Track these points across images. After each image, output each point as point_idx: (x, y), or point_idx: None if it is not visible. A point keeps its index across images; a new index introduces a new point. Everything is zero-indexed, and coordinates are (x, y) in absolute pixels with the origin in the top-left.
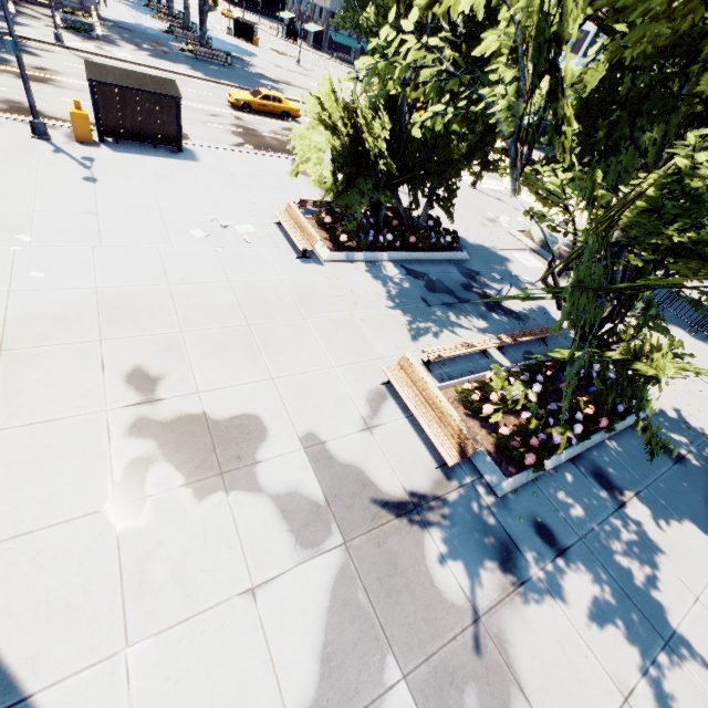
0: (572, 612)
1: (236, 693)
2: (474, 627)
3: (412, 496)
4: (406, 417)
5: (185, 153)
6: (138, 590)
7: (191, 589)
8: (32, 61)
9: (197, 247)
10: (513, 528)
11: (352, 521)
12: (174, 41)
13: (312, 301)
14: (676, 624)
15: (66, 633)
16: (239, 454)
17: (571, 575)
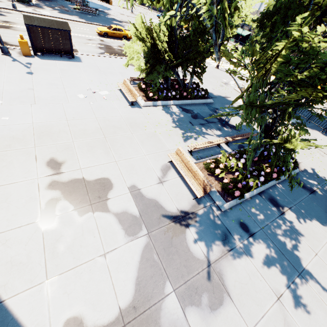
0: (255, 261)
1: (96, 298)
2: (207, 269)
3: (181, 212)
4: (179, 177)
5: (75, 58)
6: (52, 255)
7: (76, 254)
8: (2, 18)
9: (81, 102)
10: (229, 225)
11: (152, 224)
12: (70, 4)
13: (136, 125)
14: (305, 265)
15: (19, 274)
16: (99, 195)
17: (255, 245)
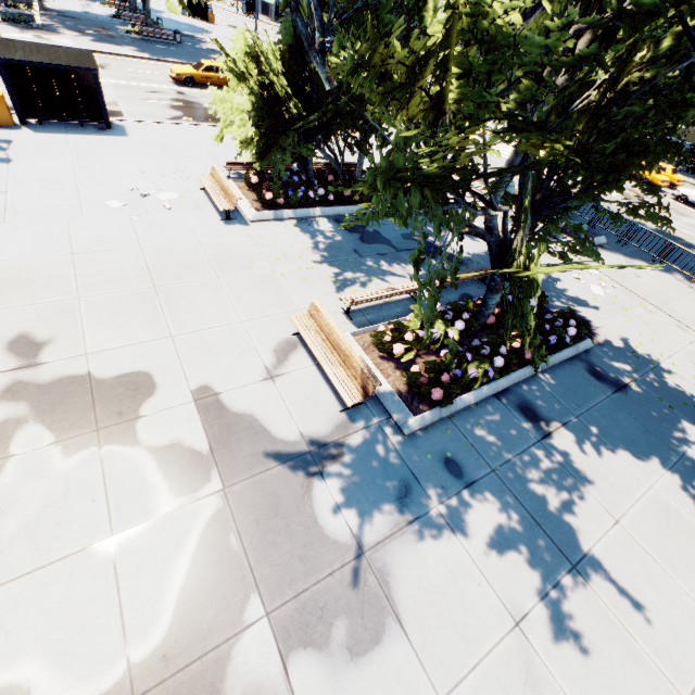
0: (471, 542)
1: (74, 639)
2: (355, 563)
3: (308, 439)
4: (315, 365)
5: (114, 129)
6: None
7: (43, 542)
8: None
9: (111, 216)
10: (418, 464)
11: (236, 467)
12: (121, 25)
13: (230, 260)
14: (588, 548)
15: None
16: (121, 410)
17: (476, 507)
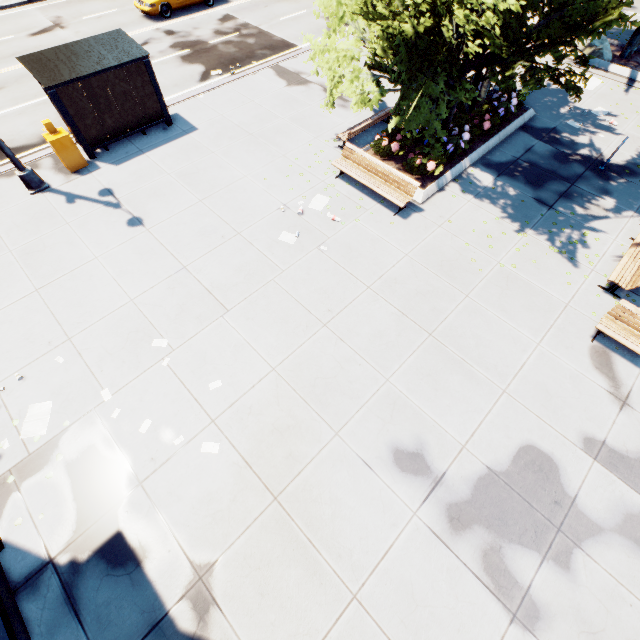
0: None
1: None
2: None
3: None
4: None
5: (174, 124)
6: None
7: None
8: None
9: (303, 257)
10: None
11: None
12: None
13: (454, 267)
14: None
15: None
16: (553, 498)
17: None
